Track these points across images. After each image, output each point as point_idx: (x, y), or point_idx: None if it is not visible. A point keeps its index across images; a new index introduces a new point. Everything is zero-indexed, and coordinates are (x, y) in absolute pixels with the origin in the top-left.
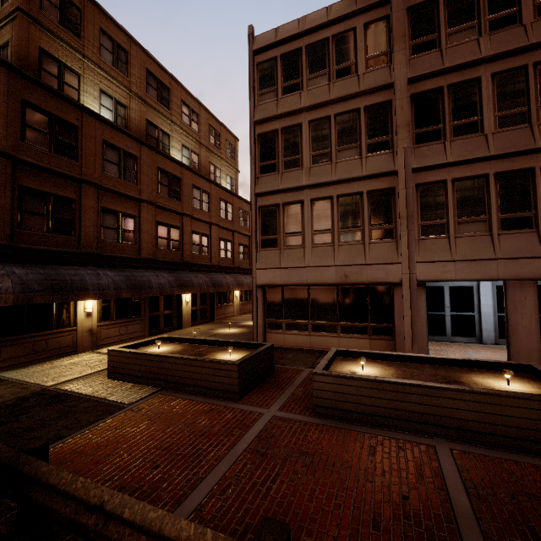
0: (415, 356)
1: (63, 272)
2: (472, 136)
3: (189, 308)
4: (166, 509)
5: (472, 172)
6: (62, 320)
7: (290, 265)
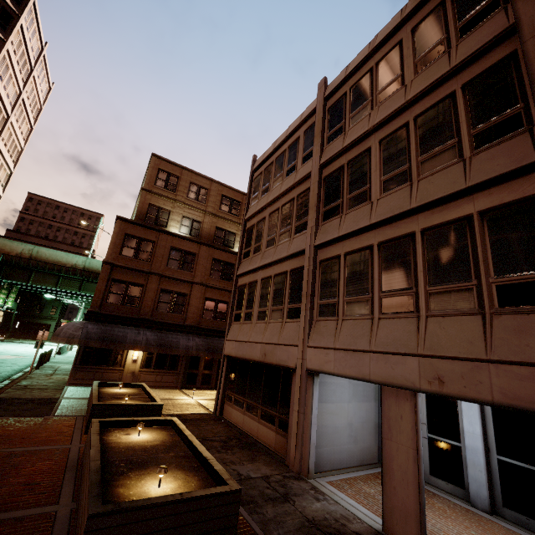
0: (191, 441)
1: (116, 329)
2: (362, 206)
3: None
4: None
5: (360, 243)
6: (116, 361)
7: (241, 339)
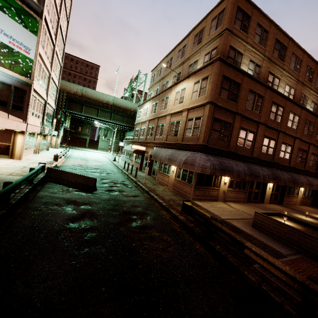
0: None
1: (224, 161)
2: None
3: (270, 192)
4: None
5: None
6: (215, 183)
7: None
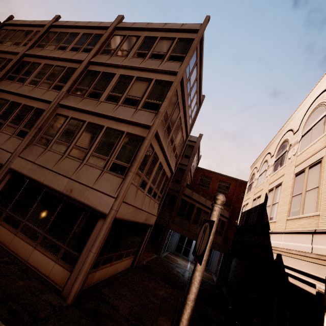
0: None
1: None
2: (20, 83)
3: None
4: None
5: (8, 97)
6: None
7: None
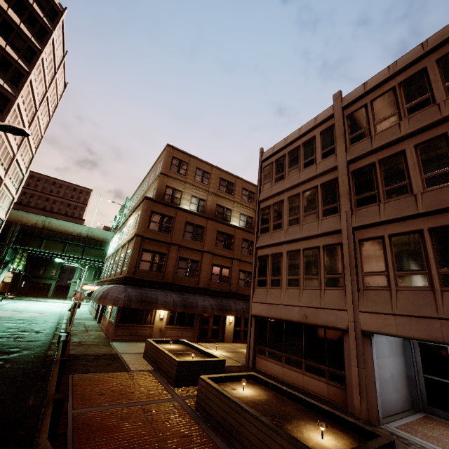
0: (296, 395)
1: (149, 292)
2: (402, 197)
3: (232, 328)
4: (83, 406)
5: (406, 228)
6: (147, 320)
7: (271, 302)
